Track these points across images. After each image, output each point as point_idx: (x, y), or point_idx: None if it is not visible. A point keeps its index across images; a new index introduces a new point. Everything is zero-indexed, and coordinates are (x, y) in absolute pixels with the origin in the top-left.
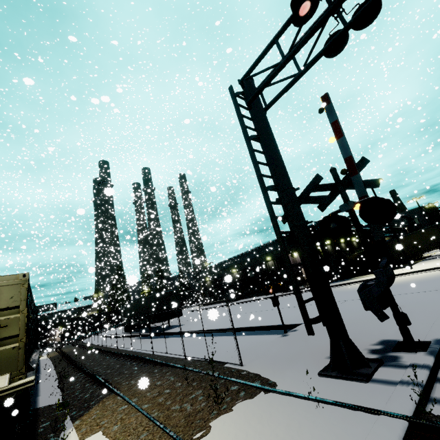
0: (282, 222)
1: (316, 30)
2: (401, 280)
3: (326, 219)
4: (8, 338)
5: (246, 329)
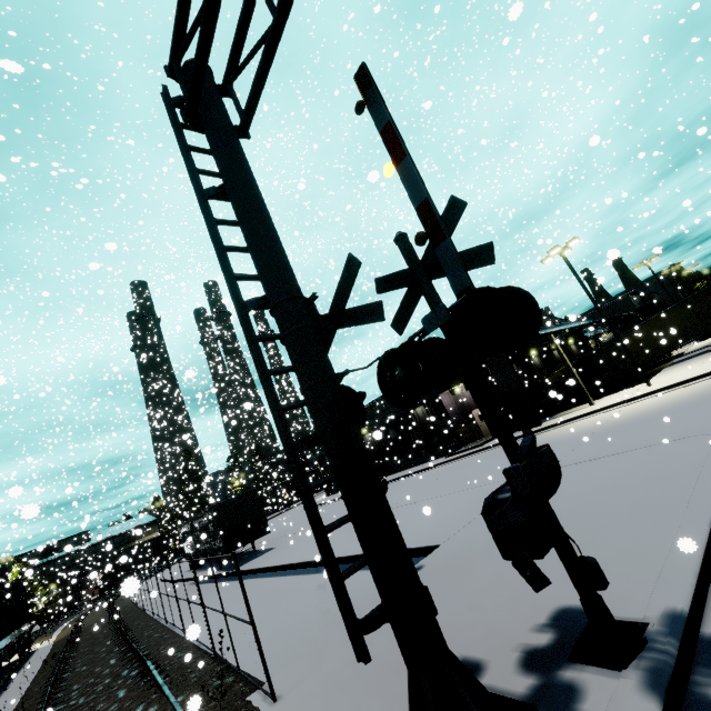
0: None
1: None
2: (631, 413)
3: (381, 360)
4: None
5: (353, 560)
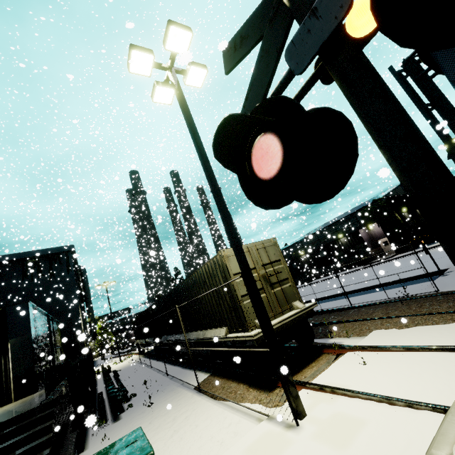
0: None
1: None
2: None
3: None
4: (284, 280)
5: (378, 286)
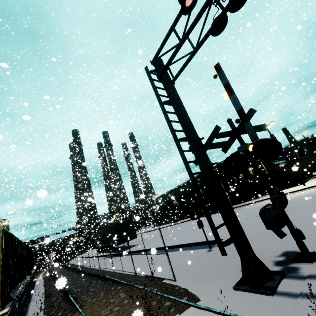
0: (195, 164)
1: (200, 16)
2: (297, 196)
3: (227, 160)
4: None
5: (182, 246)
